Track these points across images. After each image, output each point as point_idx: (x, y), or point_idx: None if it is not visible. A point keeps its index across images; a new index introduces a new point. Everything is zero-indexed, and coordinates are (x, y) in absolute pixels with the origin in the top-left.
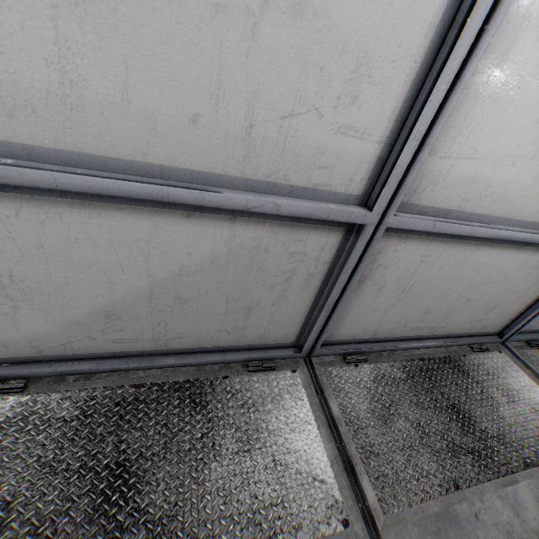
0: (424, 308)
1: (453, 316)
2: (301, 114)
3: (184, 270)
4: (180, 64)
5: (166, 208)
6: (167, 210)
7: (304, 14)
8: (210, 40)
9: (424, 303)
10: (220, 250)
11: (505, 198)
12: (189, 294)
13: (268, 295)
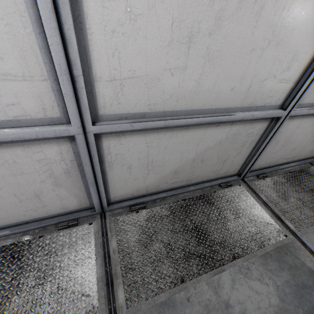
0: (292, 148)
1: (303, 150)
2: (268, 78)
3: (208, 148)
4: (234, 71)
5: (211, 124)
6: (211, 125)
7: (280, 44)
8: (247, 60)
9: (292, 146)
10: (223, 137)
11: None
12: (206, 158)
13: (234, 153)
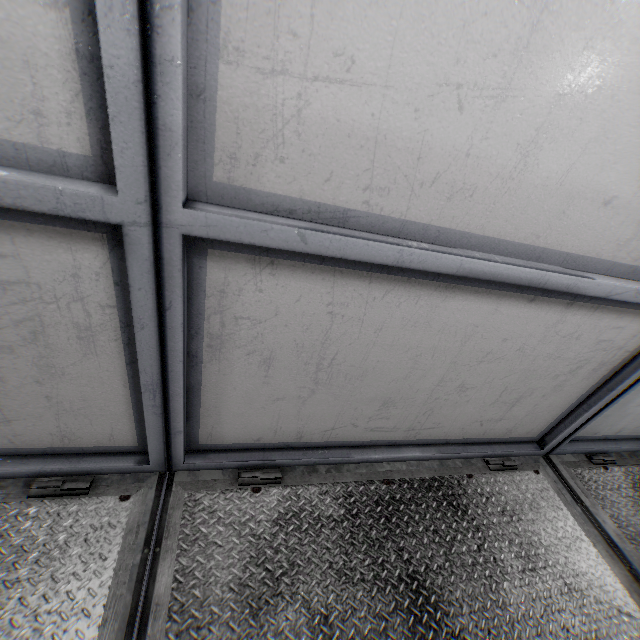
0: (380, 398)
1: (443, 412)
2: None
3: None
4: None
5: None
6: None
7: None
8: None
9: (374, 390)
10: None
11: (471, 191)
12: None
13: (12, 364)
